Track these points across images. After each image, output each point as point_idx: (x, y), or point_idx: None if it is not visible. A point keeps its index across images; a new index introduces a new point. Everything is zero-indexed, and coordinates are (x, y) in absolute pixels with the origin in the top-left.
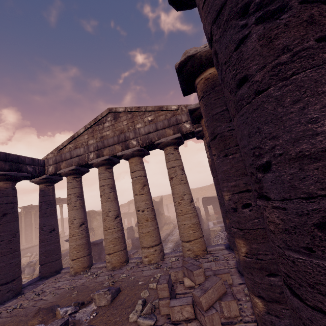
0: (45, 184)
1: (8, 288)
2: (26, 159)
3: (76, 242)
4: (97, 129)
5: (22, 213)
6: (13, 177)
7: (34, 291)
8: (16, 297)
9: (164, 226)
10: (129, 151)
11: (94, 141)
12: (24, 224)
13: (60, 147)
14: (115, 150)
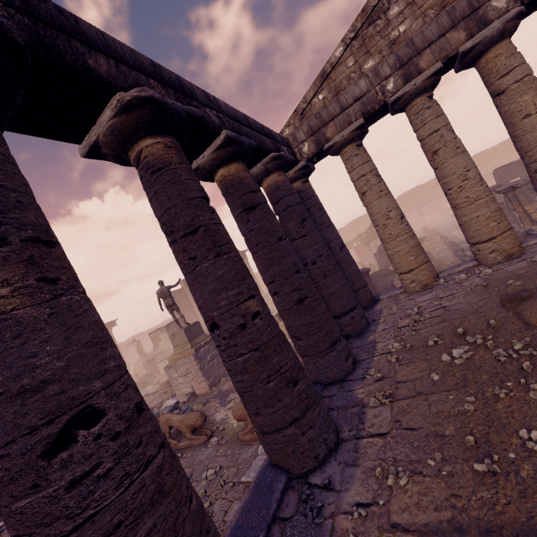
0: (301, 181)
1: (359, 314)
2: (276, 136)
3: (406, 243)
4: (371, 33)
5: (185, 289)
6: (285, 162)
7: (392, 313)
8: (371, 324)
9: (423, 243)
10: (494, 27)
11: (376, 59)
12: (194, 303)
13: (301, 107)
14: (449, 45)
